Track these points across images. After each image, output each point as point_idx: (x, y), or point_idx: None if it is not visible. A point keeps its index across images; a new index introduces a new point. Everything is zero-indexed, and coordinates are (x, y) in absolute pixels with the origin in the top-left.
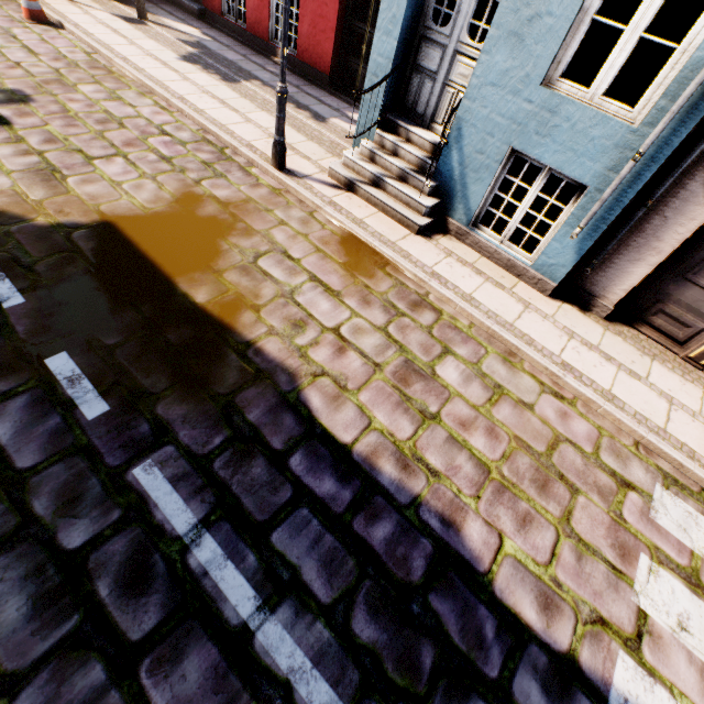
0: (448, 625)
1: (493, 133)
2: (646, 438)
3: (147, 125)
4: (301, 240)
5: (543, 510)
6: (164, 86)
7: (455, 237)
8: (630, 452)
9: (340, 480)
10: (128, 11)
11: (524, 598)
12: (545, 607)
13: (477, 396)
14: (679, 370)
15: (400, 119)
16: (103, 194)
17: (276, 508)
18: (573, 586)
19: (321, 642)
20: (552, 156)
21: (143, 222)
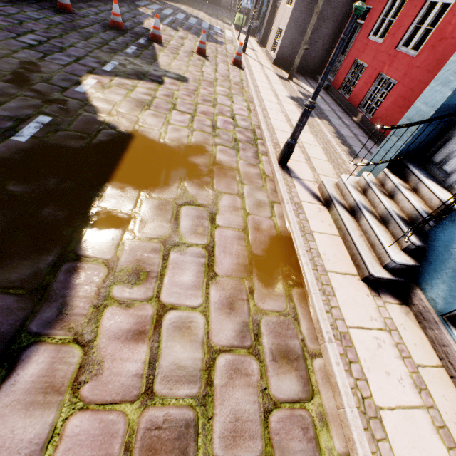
0: None
1: None
2: None
3: (228, 111)
4: (240, 214)
5: None
6: (262, 101)
7: (416, 315)
8: None
9: None
10: (285, 75)
11: None
12: None
13: None
14: None
15: (418, 168)
16: (153, 123)
17: None
18: None
19: None
20: None
21: (150, 144)
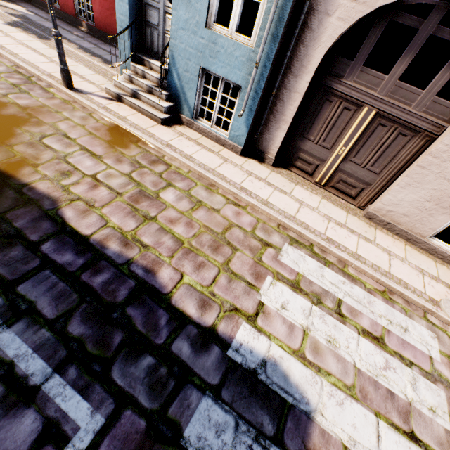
0: (136, 321)
1: (190, 59)
2: (282, 221)
3: None
4: (79, 128)
5: (213, 260)
6: None
7: (187, 126)
8: (274, 229)
9: (77, 254)
10: None
11: (190, 303)
12: (202, 306)
13: (184, 207)
14: (310, 189)
15: (145, 56)
16: None
17: (25, 272)
18: (223, 295)
19: (43, 339)
20: (221, 70)
21: None
